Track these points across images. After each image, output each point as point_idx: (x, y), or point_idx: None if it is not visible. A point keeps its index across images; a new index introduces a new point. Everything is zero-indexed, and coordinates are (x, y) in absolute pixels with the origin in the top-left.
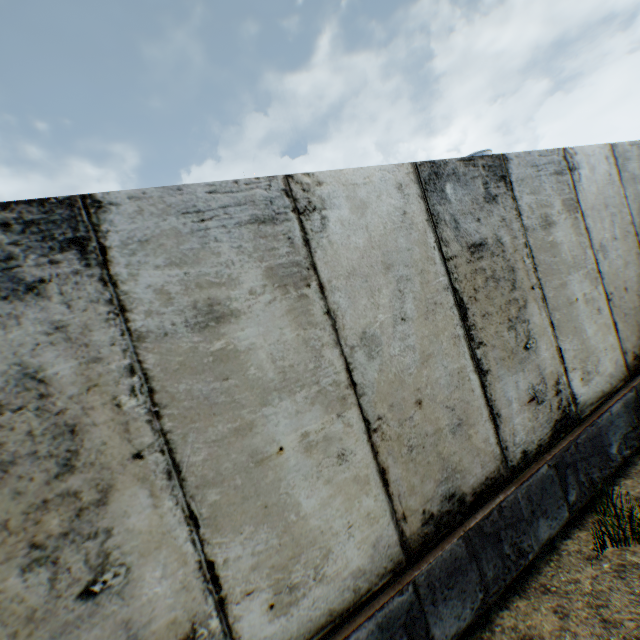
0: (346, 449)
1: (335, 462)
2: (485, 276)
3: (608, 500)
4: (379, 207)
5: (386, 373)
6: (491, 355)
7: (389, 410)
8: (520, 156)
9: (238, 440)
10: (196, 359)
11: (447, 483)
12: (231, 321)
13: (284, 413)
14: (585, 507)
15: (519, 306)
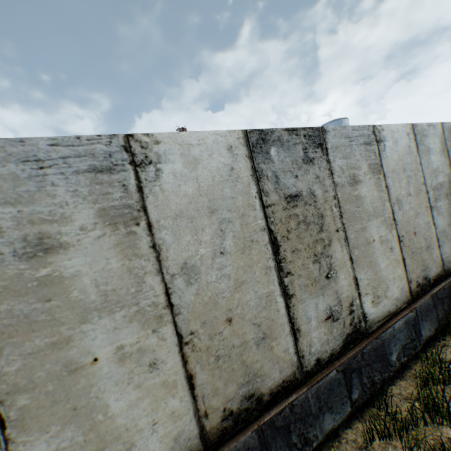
0: (158, 359)
1: (146, 369)
2: (298, 220)
3: (385, 397)
4: (210, 163)
5: (202, 296)
6: (297, 282)
7: (201, 326)
8: (337, 129)
9: (55, 352)
10: (21, 283)
11: (248, 385)
12: (60, 252)
13: (102, 329)
14: (367, 402)
15: (325, 244)
